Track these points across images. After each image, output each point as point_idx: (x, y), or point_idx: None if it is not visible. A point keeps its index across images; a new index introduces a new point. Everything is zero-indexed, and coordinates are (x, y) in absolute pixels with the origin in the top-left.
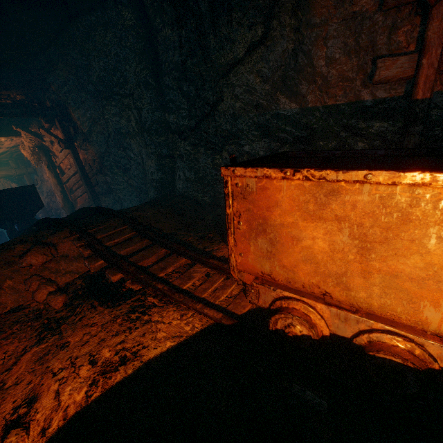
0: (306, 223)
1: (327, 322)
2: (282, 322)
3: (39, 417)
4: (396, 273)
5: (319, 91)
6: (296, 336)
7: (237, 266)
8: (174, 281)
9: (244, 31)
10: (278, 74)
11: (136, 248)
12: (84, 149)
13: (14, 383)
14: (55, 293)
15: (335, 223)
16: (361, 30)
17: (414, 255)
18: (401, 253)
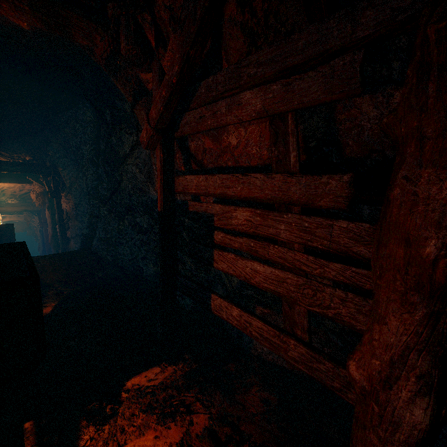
0: None
1: None
2: None
3: None
4: None
5: None
6: None
7: None
8: None
9: (128, 136)
10: (146, 168)
11: None
12: (68, 199)
13: None
14: None
15: None
16: None
17: None
18: None
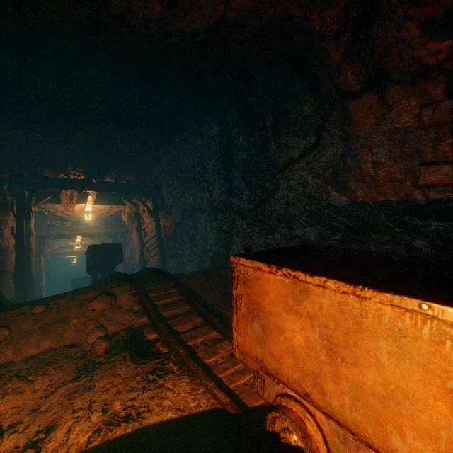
0: (287, 315)
1: (327, 438)
2: (280, 424)
3: (50, 446)
4: (361, 384)
5: (367, 188)
6: (290, 445)
7: (238, 346)
8: (199, 352)
9: (299, 140)
10: (329, 172)
11: (177, 312)
12: (165, 218)
13: (46, 409)
14: (102, 339)
15: (308, 319)
16: (405, 141)
17: (372, 367)
18: (361, 362)
